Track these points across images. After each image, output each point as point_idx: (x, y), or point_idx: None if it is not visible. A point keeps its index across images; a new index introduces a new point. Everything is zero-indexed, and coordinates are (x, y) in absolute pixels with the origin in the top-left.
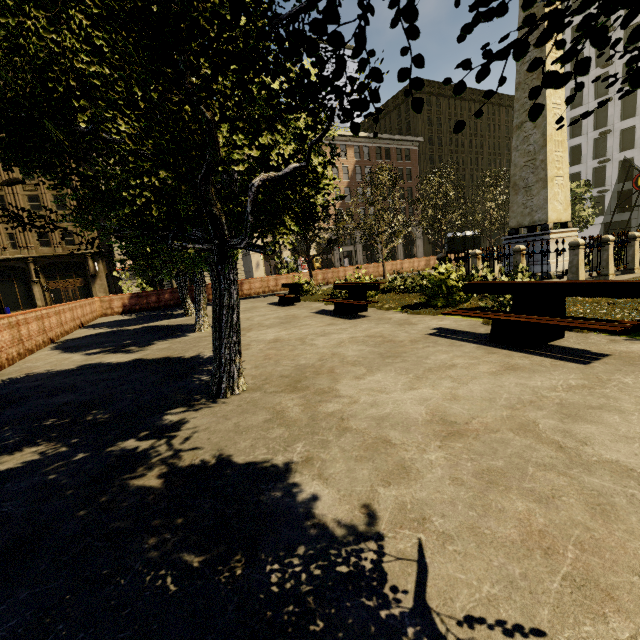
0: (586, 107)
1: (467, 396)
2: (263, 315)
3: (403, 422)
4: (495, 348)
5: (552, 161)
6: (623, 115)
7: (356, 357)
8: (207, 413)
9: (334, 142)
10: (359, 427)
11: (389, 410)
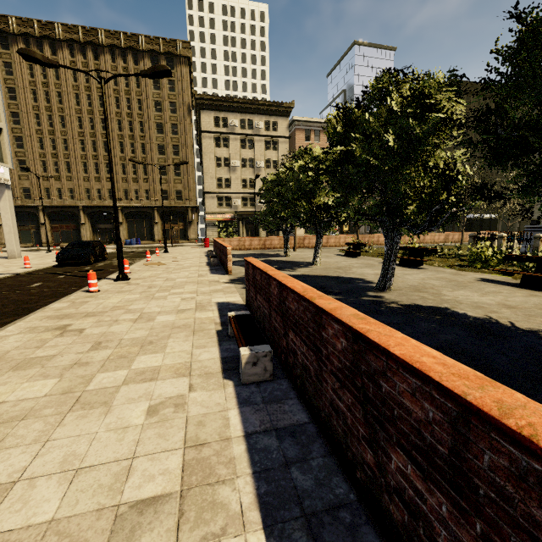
0: None
1: (513, 300)
2: (344, 261)
3: (486, 304)
4: (523, 289)
5: None
6: None
7: (440, 285)
8: (387, 294)
9: None
10: (467, 303)
11: (477, 301)
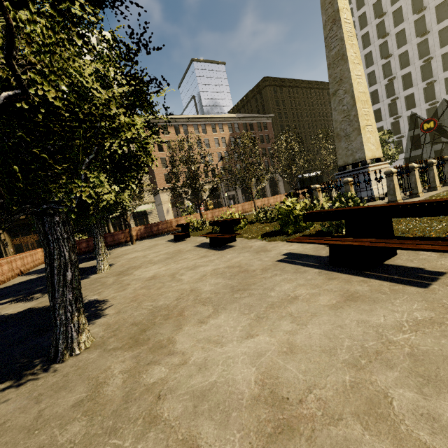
0: (379, 84)
1: (305, 346)
2: (157, 252)
3: (225, 402)
4: (335, 272)
5: (362, 115)
6: (404, 87)
7: (209, 293)
8: (25, 391)
9: (213, 122)
10: (170, 415)
11: (215, 377)
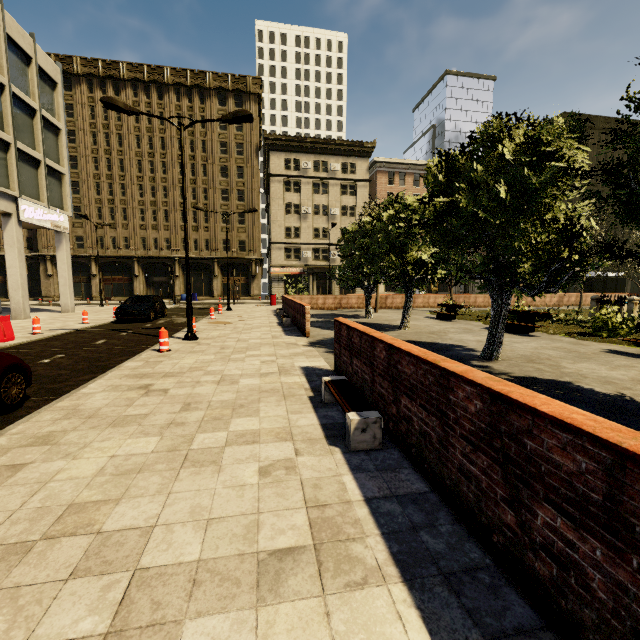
0: None
1: None
2: (437, 325)
3: (617, 379)
4: None
5: None
6: None
7: (558, 355)
8: (495, 364)
9: None
10: (593, 377)
11: (605, 375)
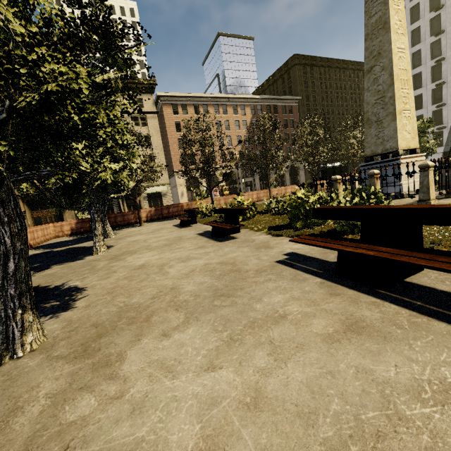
0: (424, 66)
1: (276, 399)
2: (159, 236)
3: None
4: (340, 286)
5: (399, 97)
6: None
7: (189, 294)
8: None
9: (235, 103)
10: None
11: (145, 430)
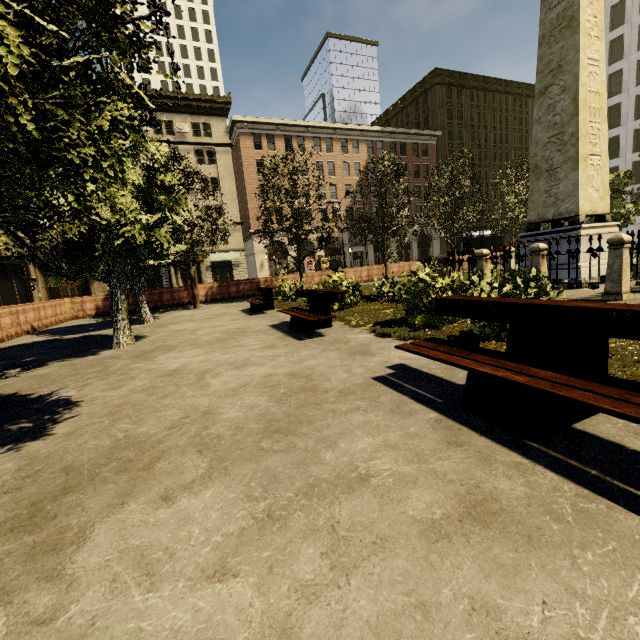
0: (626, 94)
1: None
2: (215, 326)
3: None
4: (466, 429)
5: (586, 134)
6: None
7: (227, 426)
8: None
9: (345, 137)
10: None
11: None
